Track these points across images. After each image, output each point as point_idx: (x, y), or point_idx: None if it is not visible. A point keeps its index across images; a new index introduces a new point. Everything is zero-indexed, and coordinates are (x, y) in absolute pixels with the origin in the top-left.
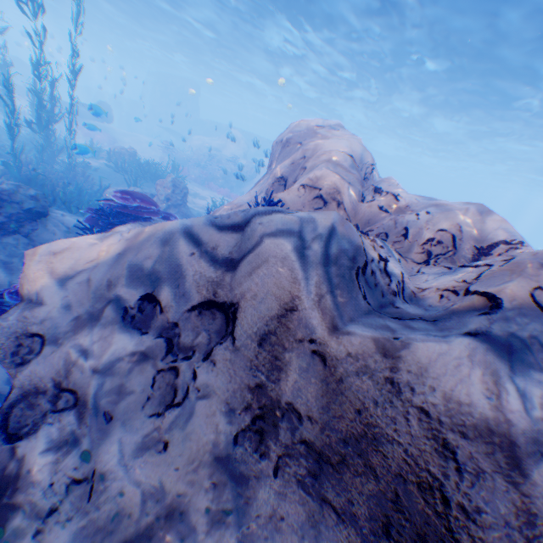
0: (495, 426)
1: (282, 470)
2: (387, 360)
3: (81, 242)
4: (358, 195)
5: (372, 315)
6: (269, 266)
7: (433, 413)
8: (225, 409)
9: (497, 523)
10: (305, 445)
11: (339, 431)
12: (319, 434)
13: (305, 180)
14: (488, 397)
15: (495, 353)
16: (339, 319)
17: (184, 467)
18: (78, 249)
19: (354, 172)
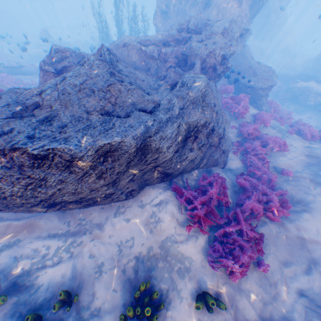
0: None
1: None
2: None
3: None
4: None
5: None
6: None
7: None
8: None
9: None
10: None
11: None
12: None
13: None
14: None
15: None
16: None
17: None
18: None
19: None
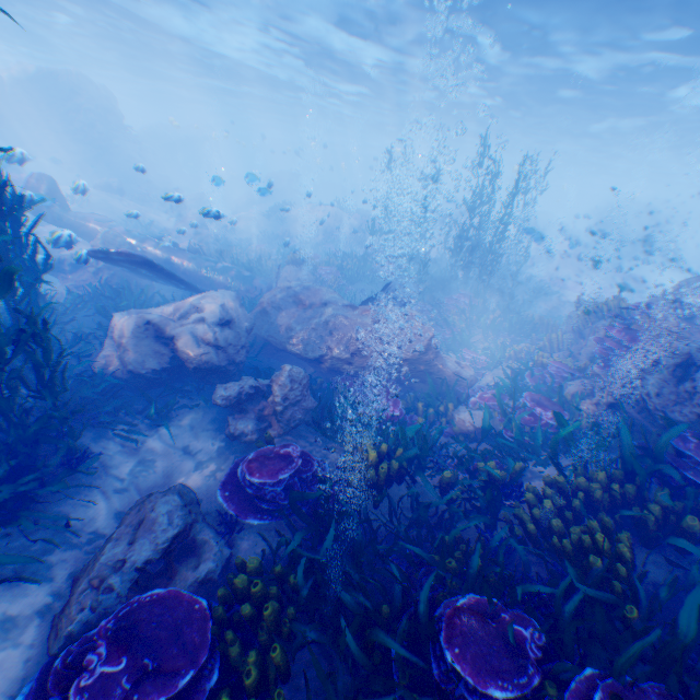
0: None
1: None
2: None
3: None
4: None
5: None
6: None
7: None
8: None
9: None
10: None
11: None
12: None
13: None
14: None
15: None
16: None
17: None
18: None
19: None
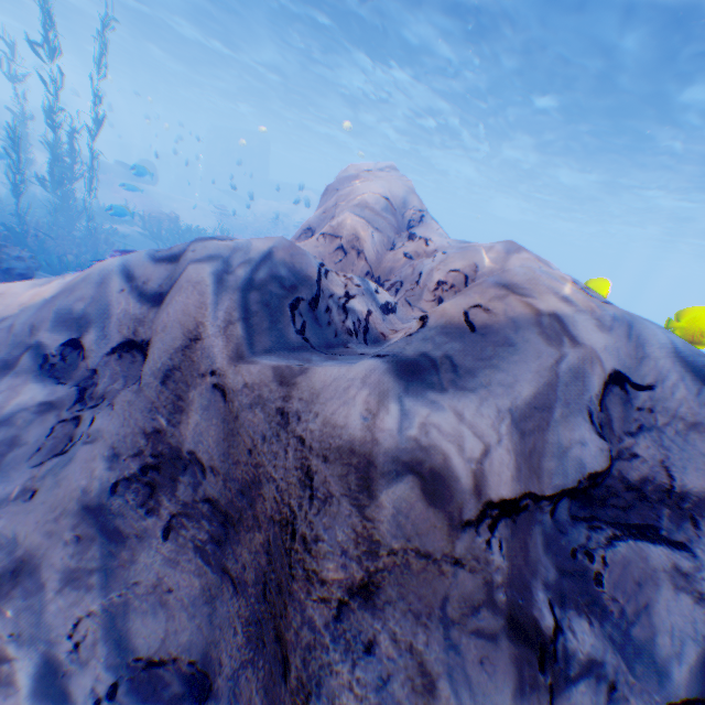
0: (360, 447)
1: (176, 531)
2: (283, 388)
3: (18, 287)
4: (388, 243)
5: (302, 350)
6: (182, 293)
7: (309, 441)
8: (109, 454)
9: (335, 552)
10: (209, 504)
11: (238, 481)
12: (223, 489)
13: (325, 226)
14: (365, 418)
15: (395, 374)
16: (250, 349)
17: (45, 516)
18: (12, 293)
19: (387, 217)
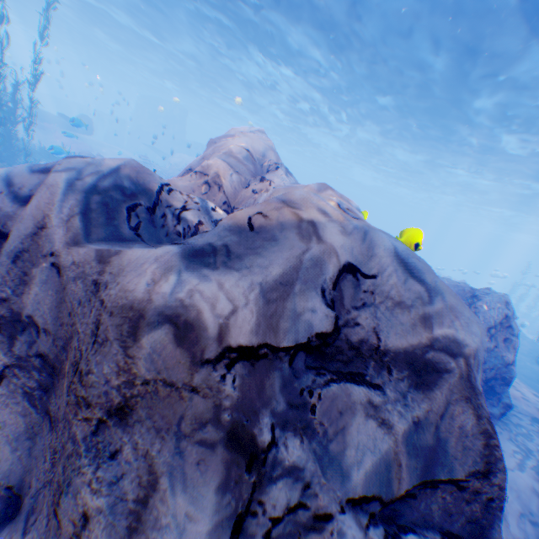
0: (139, 305)
1: (10, 380)
2: (101, 265)
3: None
4: (244, 182)
5: (133, 242)
6: (39, 193)
7: (107, 303)
8: None
9: (101, 382)
10: (42, 359)
11: (63, 339)
12: (53, 347)
13: (198, 167)
14: (150, 285)
15: (184, 255)
16: (86, 238)
17: None
18: None
19: (247, 164)
